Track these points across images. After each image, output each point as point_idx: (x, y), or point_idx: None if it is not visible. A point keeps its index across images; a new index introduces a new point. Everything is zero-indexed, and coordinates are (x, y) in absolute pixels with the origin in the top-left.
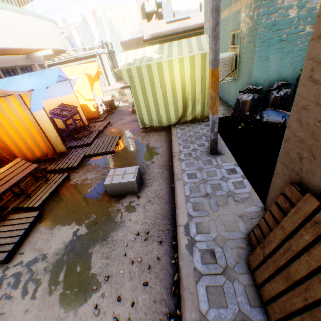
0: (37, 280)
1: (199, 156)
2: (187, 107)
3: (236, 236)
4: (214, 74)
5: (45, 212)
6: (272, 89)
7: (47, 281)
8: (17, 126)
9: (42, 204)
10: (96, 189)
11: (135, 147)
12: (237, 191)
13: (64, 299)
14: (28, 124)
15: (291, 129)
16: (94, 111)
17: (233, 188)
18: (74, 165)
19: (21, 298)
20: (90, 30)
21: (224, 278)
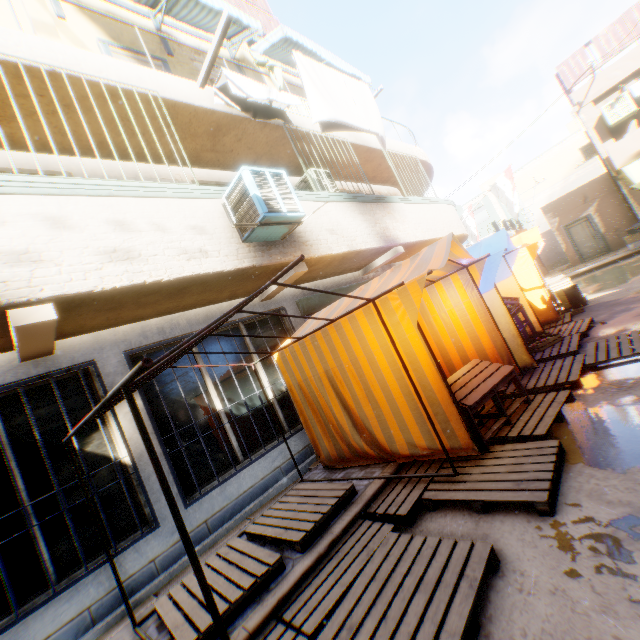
0: None
1: None
2: None
3: None
4: None
5: (564, 448)
6: None
7: None
8: (451, 323)
9: (547, 435)
10: None
11: None
12: None
13: None
14: (470, 316)
15: None
16: (541, 308)
17: None
18: (570, 379)
19: None
20: (502, 196)
21: None
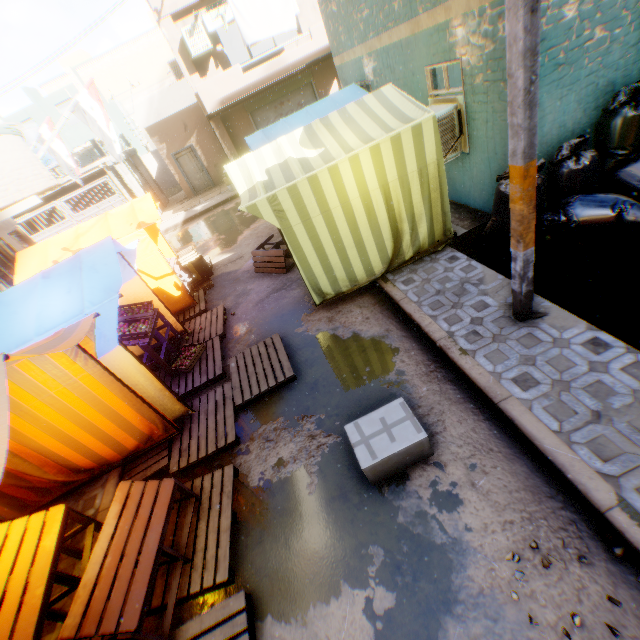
0: None
1: (500, 333)
2: (402, 234)
3: None
4: (527, 174)
5: (249, 583)
6: (563, 158)
7: None
8: (69, 405)
9: (231, 568)
10: (327, 481)
11: (331, 350)
12: None
13: None
14: (97, 391)
15: None
16: (178, 295)
17: (634, 382)
18: (230, 439)
19: None
20: (95, 126)
21: None
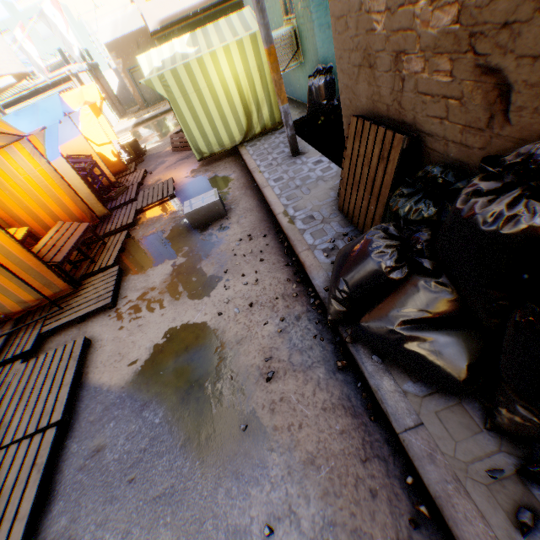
0: (158, 300)
1: (281, 162)
2: (251, 114)
3: (329, 201)
4: (271, 54)
5: (124, 268)
6: None
7: (169, 296)
8: (32, 188)
9: (116, 263)
10: (174, 231)
11: (199, 184)
12: (326, 174)
13: (193, 296)
14: (48, 181)
15: (340, 81)
16: (115, 160)
17: (321, 174)
18: (129, 222)
19: (150, 313)
20: (57, 31)
21: (323, 224)
